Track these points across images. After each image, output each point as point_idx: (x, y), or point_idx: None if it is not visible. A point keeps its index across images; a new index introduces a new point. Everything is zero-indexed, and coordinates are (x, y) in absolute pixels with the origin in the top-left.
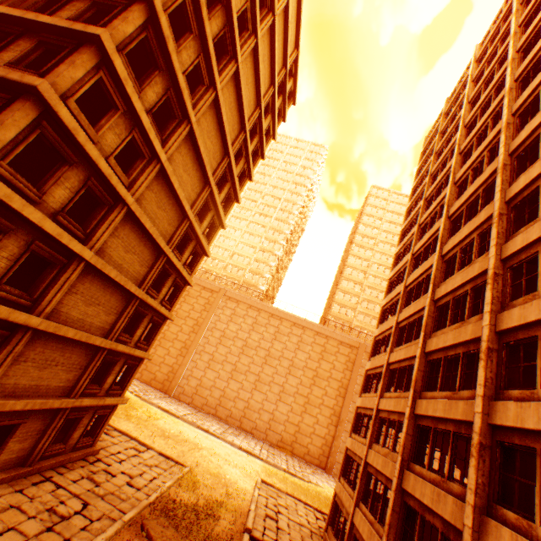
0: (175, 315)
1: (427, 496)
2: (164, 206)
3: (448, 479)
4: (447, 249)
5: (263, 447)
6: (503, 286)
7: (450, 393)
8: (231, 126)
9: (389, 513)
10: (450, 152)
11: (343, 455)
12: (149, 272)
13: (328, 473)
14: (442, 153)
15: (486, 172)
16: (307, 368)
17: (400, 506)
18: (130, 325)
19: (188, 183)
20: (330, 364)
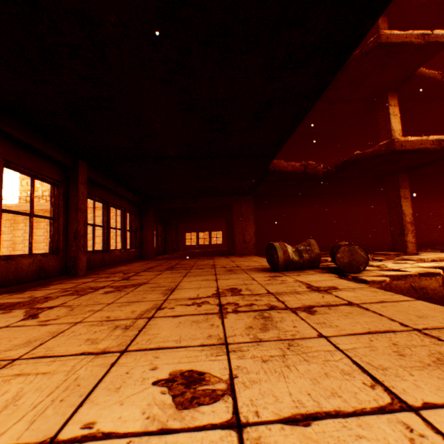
0: None
1: None
2: None
3: None
4: None
5: None
6: None
7: None
8: None
9: None
10: None
11: None
12: None
13: None
14: None
15: None
16: None
17: None
18: None
19: None
20: None
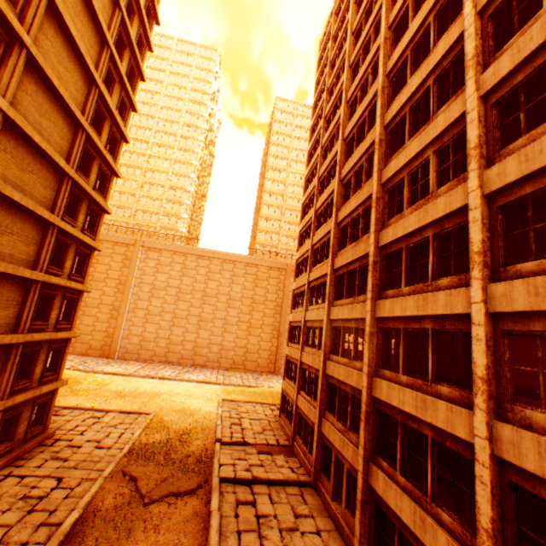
0: (91, 280)
1: (341, 375)
2: (30, 167)
3: (353, 360)
4: (345, 174)
5: (219, 374)
6: (383, 209)
7: (352, 299)
8: (86, 41)
9: (319, 393)
10: (342, 64)
11: (285, 361)
12: (40, 250)
13: (277, 375)
14: (336, 64)
15: (370, 93)
16: (244, 298)
17: (326, 386)
18: (40, 309)
19: (52, 131)
20: (264, 290)
